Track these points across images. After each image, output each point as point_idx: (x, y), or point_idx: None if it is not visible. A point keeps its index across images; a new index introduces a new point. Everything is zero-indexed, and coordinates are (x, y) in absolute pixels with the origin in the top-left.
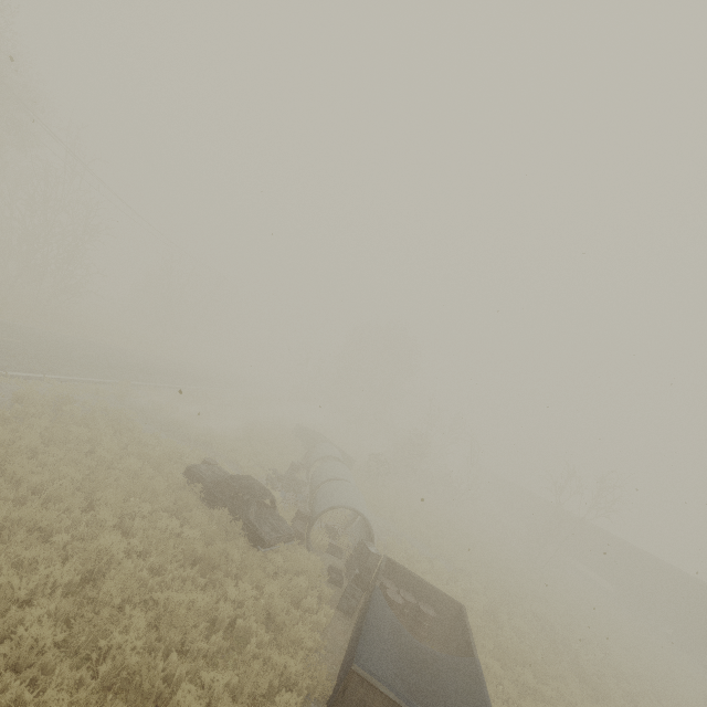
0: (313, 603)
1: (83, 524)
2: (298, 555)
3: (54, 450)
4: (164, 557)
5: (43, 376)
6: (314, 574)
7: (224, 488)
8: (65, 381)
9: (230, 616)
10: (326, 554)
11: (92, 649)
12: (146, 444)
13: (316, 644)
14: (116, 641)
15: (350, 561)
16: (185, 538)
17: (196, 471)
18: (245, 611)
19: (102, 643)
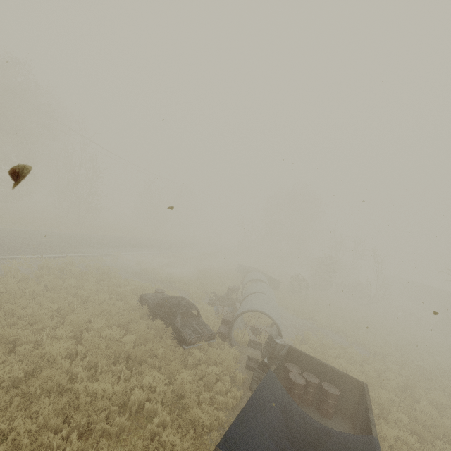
0: (222, 387)
1: (45, 337)
2: (218, 349)
3: (49, 293)
4: (99, 356)
5: (66, 255)
6: (228, 364)
7: (166, 307)
8: (80, 257)
9: (142, 400)
10: (248, 347)
11: (9, 430)
12: (121, 286)
13: (216, 422)
14: (15, 425)
15: (263, 352)
16: (125, 342)
17: (144, 297)
18: (155, 395)
19: (3, 427)
